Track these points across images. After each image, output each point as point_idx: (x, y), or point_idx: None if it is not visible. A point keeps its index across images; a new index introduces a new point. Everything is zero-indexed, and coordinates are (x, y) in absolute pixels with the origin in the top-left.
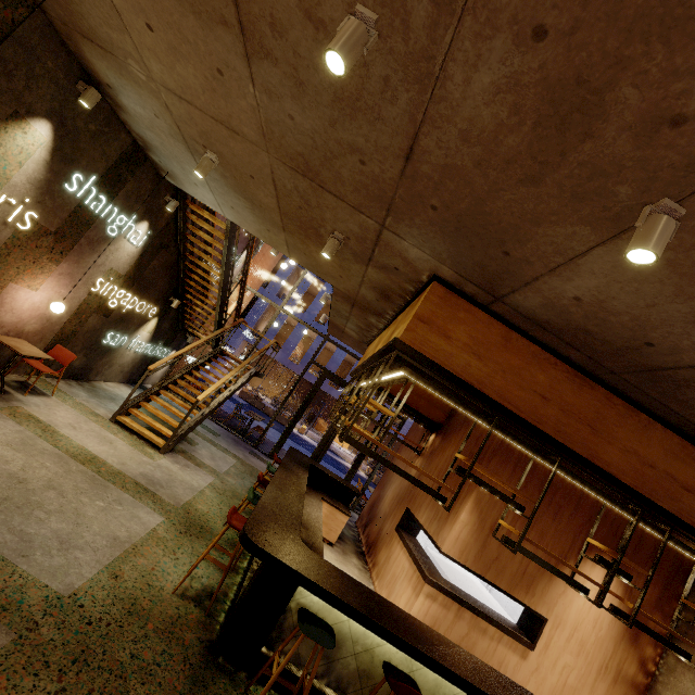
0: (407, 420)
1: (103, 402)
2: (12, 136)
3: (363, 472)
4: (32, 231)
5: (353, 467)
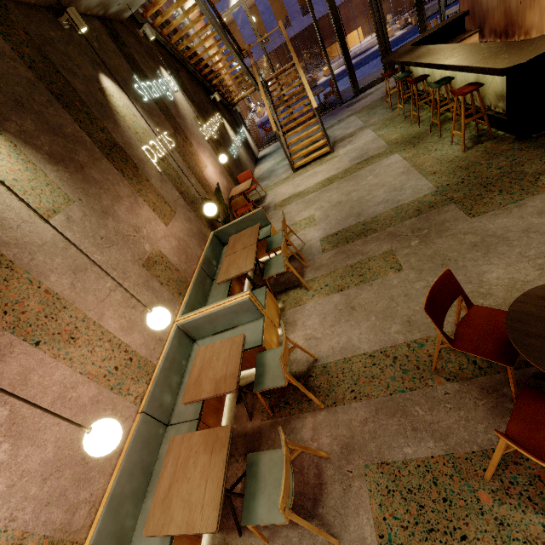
0: None
1: (274, 175)
2: (117, 106)
3: (398, 33)
4: (175, 143)
5: (419, 18)
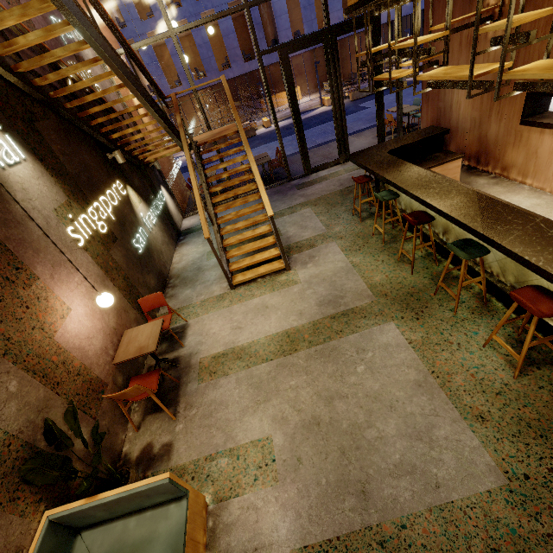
0: (334, 12)
1: (202, 280)
2: None
3: None
4: None
5: (378, 110)
